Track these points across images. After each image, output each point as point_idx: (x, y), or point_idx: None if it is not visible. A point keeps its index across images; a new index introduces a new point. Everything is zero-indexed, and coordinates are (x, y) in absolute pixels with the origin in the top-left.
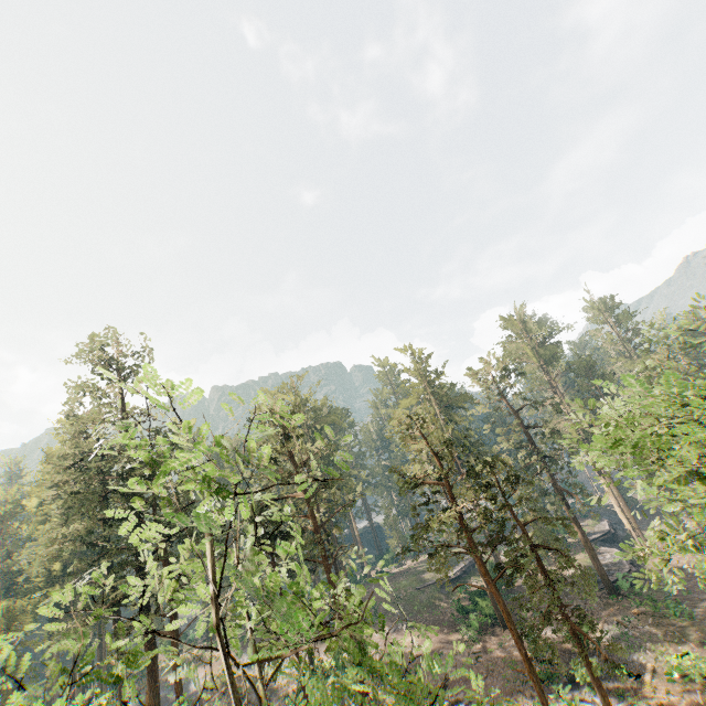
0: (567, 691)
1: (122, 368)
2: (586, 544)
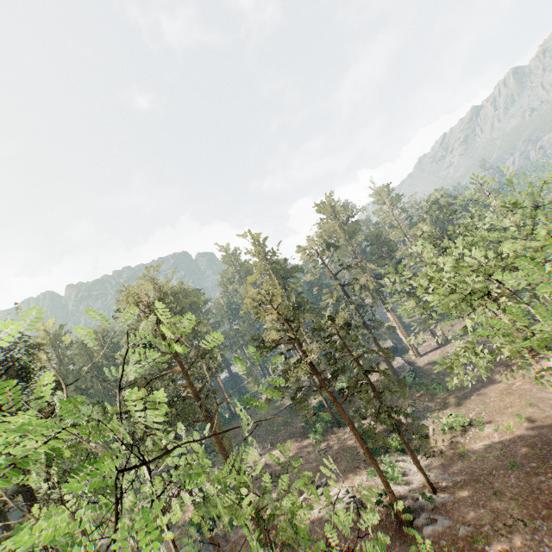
0: (387, 458)
1: None
2: (386, 359)
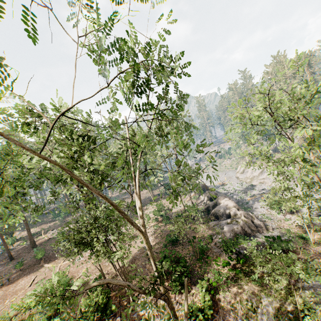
0: None
1: None
2: None
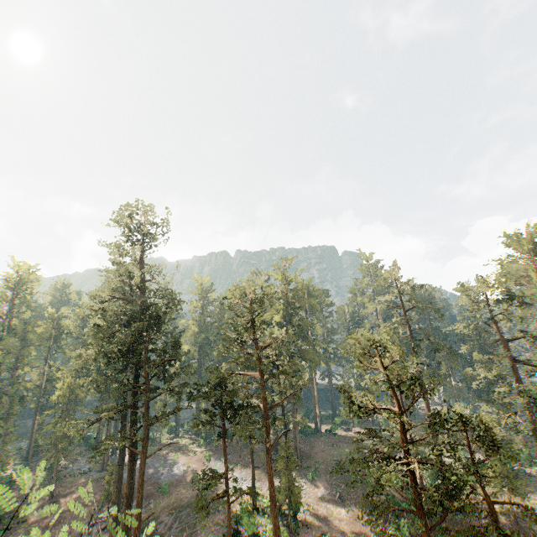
0: None
1: (144, 234)
2: None
